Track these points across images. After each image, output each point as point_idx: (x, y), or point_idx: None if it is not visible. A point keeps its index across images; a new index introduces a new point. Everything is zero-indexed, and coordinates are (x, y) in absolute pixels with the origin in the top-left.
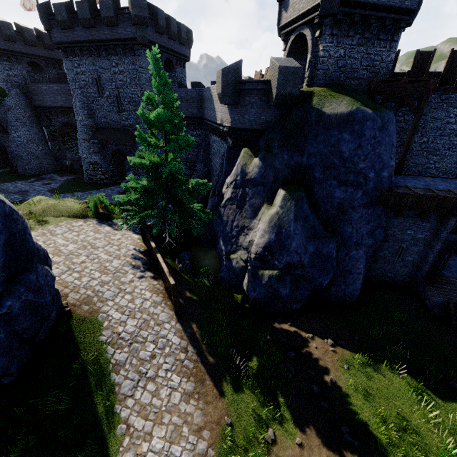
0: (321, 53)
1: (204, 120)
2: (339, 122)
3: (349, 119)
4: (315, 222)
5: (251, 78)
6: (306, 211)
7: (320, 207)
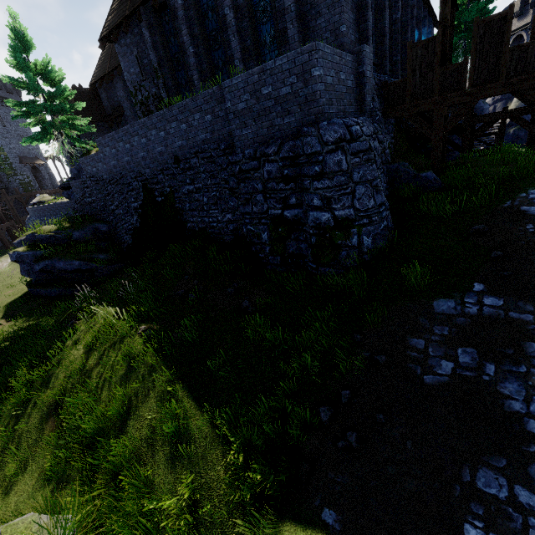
0: None
1: None
2: None
3: None
4: None
5: None
6: None
7: None
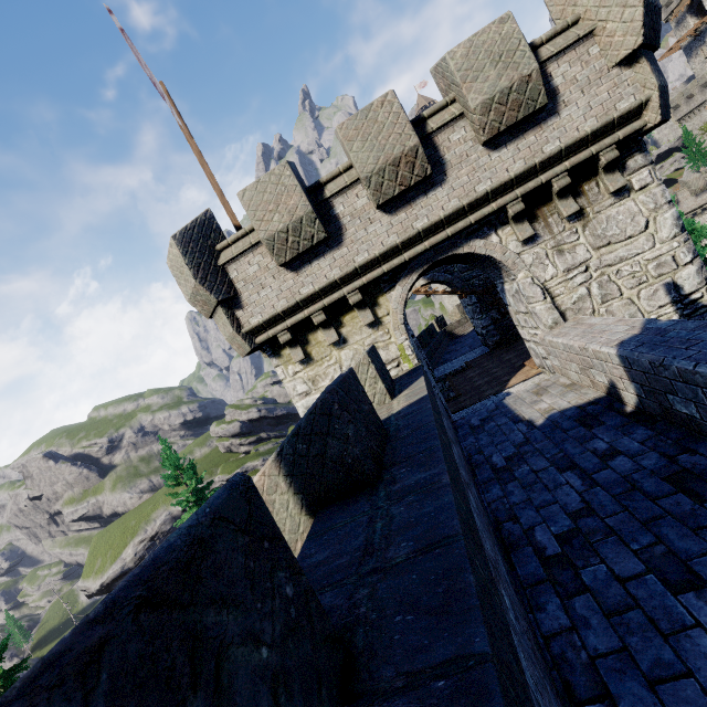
0: None
1: None
2: None
3: None
4: None
5: None
6: None
7: None
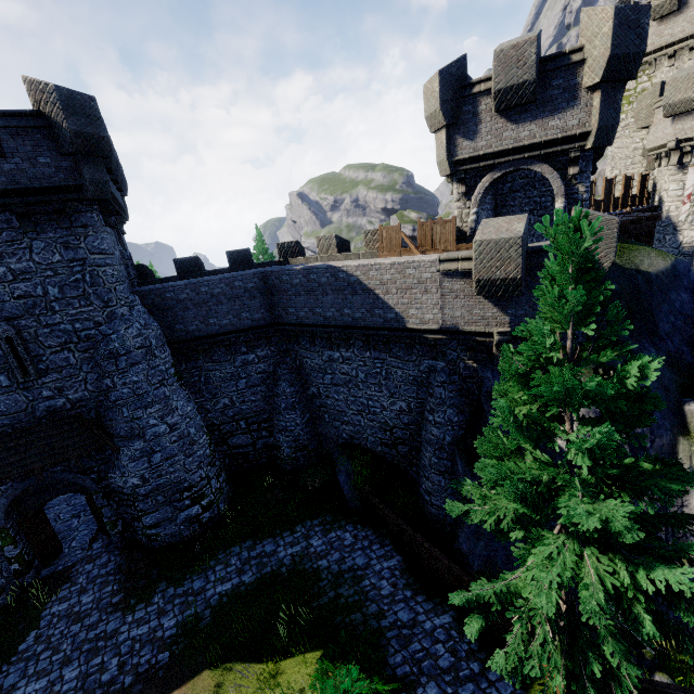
0: (584, 195)
1: (281, 326)
2: (670, 280)
3: (675, 274)
4: None
5: (338, 237)
6: None
7: None
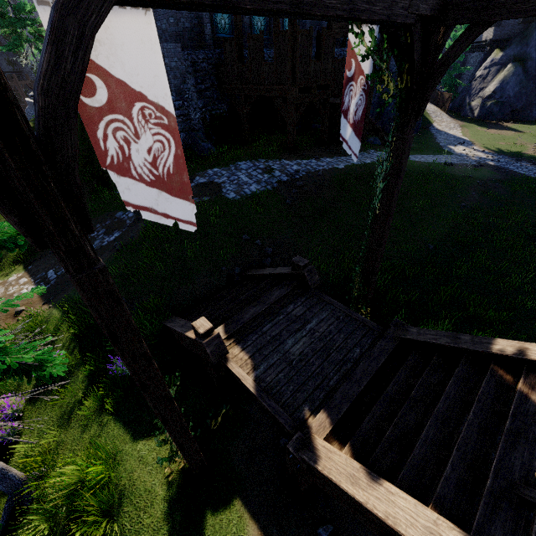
0: None
1: None
2: None
3: None
4: (523, 78)
5: None
6: (520, 72)
7: (528, 72)
